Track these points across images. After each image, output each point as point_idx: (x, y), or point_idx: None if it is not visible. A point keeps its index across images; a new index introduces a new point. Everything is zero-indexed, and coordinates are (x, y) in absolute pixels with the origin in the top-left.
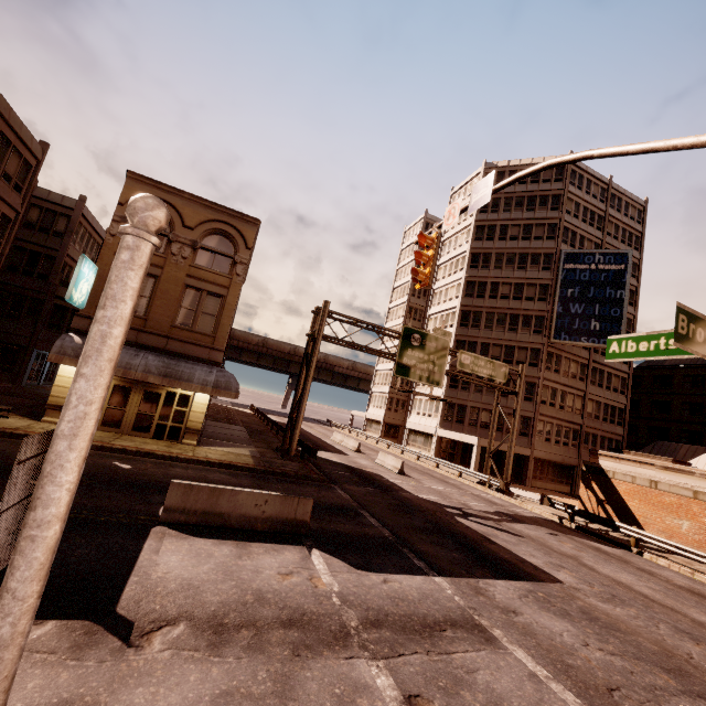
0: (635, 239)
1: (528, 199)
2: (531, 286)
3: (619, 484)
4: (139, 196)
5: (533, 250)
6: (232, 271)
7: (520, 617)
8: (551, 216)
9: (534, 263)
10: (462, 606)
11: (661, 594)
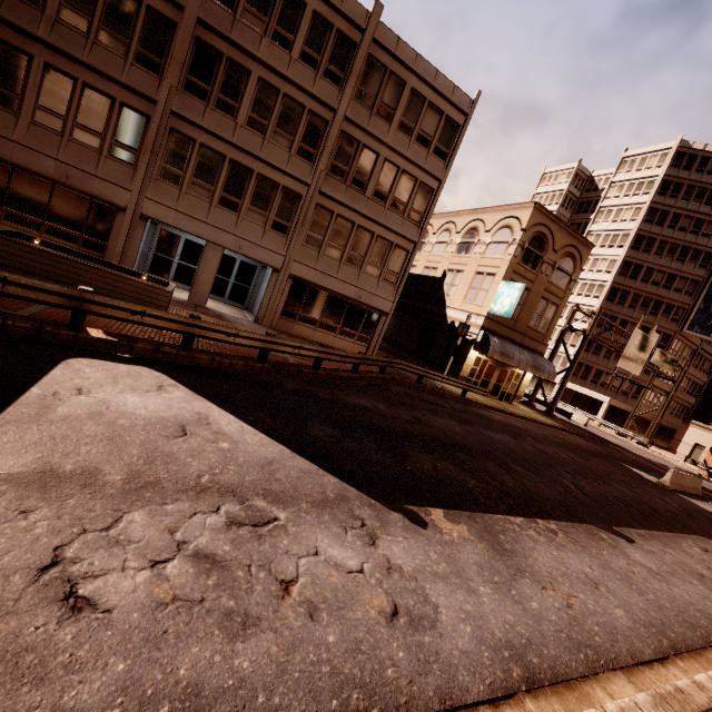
0: None
1: (711, 192)
2: (683, 279)
3: None
4: None
5: (696, 246)
6: (567, 287)
7: None
8: None
9: (693, 258)
10: None
11: None
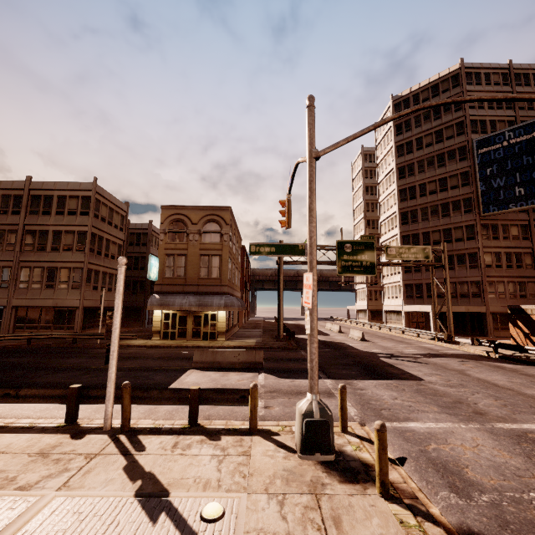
0: None
1: (433, 110)
2: (452, 177)
3: None
4: (119, 258)
5: (447, 149)
6: (221, 240)
7: (363, 391)
8: (456, 117)
9: (451, 158)
10: (329, 388)
11: (515, 383)
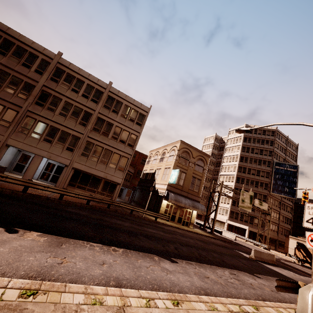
0: (294, 157)
1: (262, 140)
2: (263, 171)
3: (311, 251)
4: None
5: (263, 159)
6: (203, 172)
7: None
8: (270, 148)
9: (264, 163)
10: None
11: None
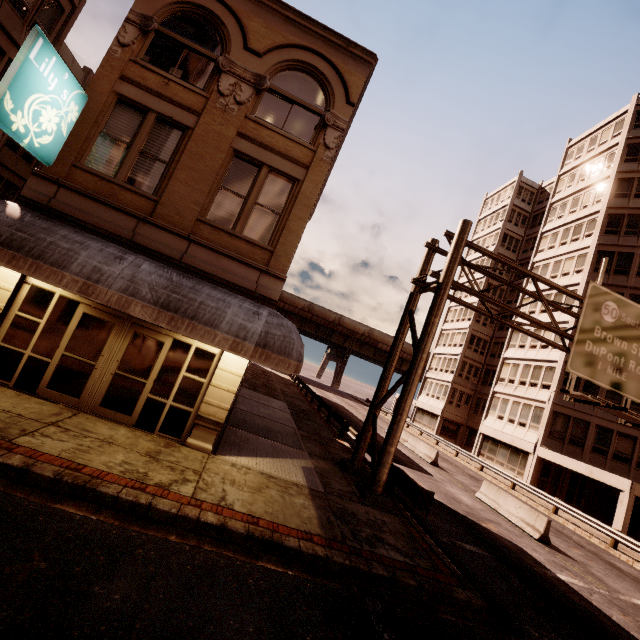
0: None
1: None
2: None
3: None
4: None
5: None
6: (316, 139)
7: None
8: None
9: None
10: None
11: None
